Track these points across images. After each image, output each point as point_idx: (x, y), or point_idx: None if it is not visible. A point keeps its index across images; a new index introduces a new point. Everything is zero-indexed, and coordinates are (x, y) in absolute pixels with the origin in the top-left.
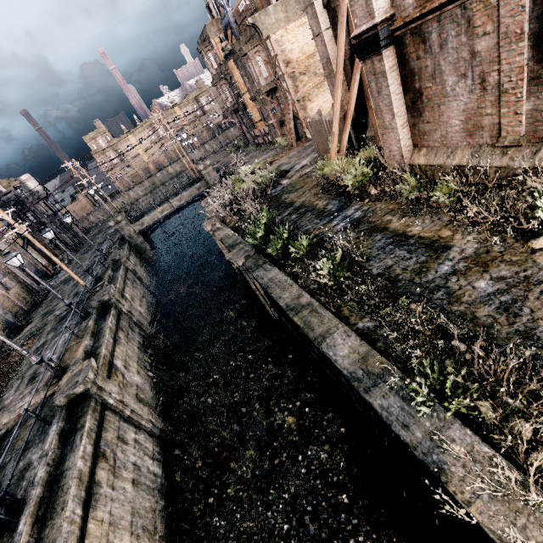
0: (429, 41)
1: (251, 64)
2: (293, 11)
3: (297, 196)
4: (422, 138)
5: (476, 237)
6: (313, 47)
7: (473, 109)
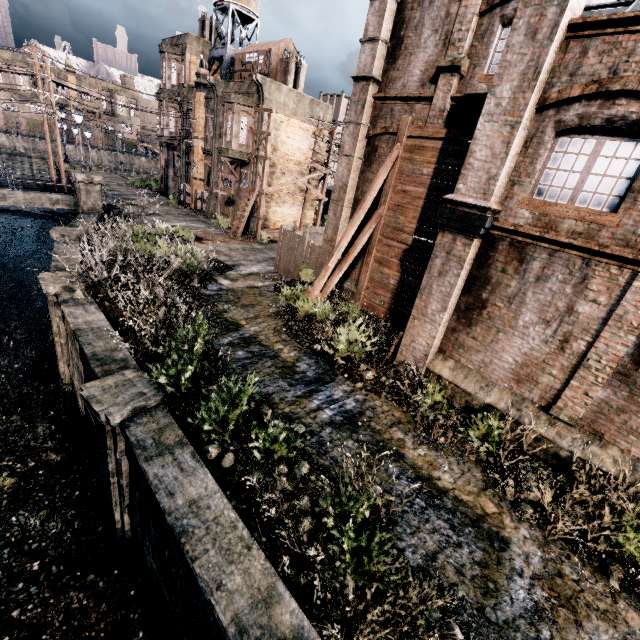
0: (527, 265)
1: (231, 118)
2: (303, 110)
3: (245, 317)
4: (455, 348)
5: (532, 532)
6: (304, 157)
7: (537, 358)
